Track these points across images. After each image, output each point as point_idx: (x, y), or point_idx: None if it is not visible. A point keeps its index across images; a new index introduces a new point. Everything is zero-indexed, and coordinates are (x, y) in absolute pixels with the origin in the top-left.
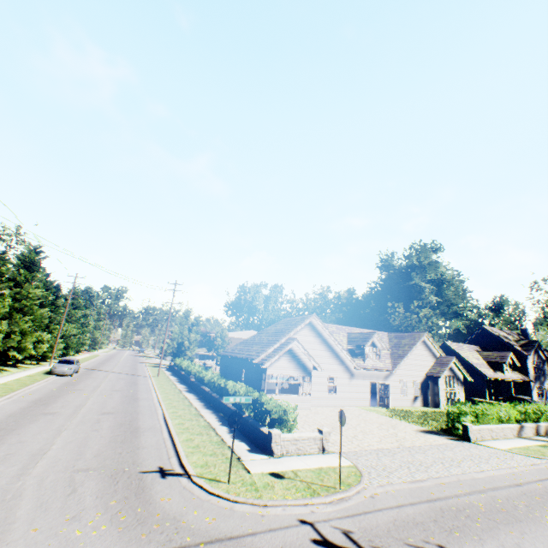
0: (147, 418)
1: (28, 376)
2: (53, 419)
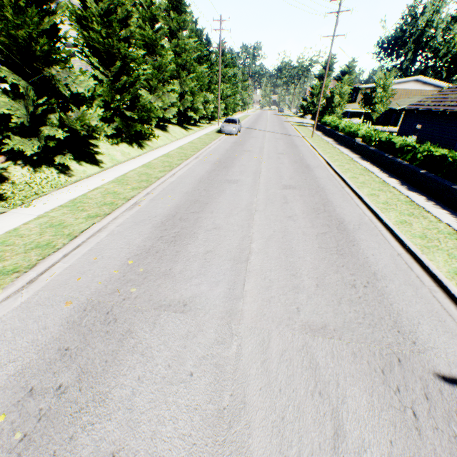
0: (340, 202)
1: (205, 135)
2: (237, 191)
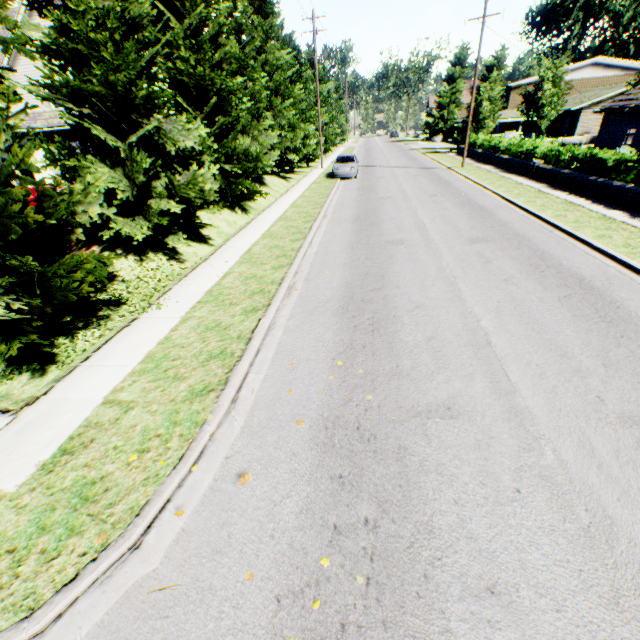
0: (561, 251)
1: (315, 184)
2: (411, 254)
